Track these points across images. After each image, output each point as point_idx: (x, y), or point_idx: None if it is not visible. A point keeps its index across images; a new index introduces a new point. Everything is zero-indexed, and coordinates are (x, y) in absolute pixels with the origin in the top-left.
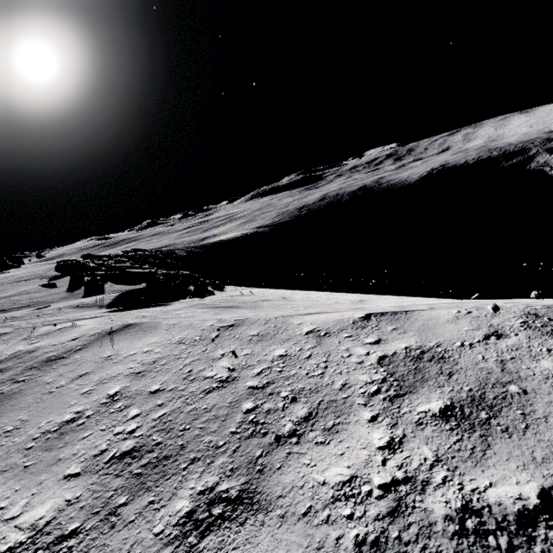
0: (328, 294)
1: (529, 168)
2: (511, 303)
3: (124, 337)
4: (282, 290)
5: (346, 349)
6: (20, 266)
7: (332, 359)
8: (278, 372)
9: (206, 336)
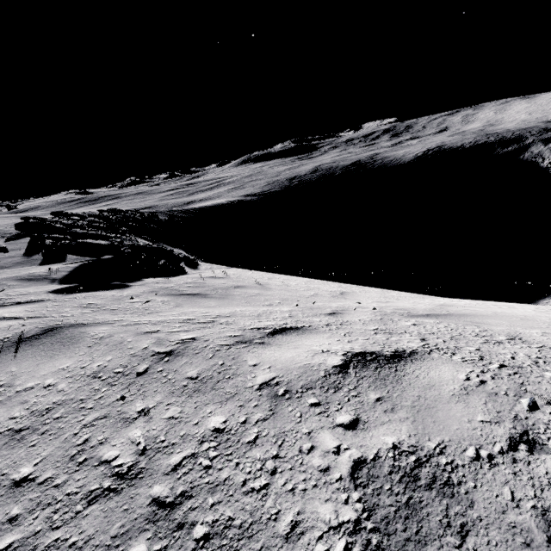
0: (309, 281)
1: (522, 157)
2: (521, 345)
3: (34, 352)
4: (261, 273)
5: (307, 433)
6: None
7: (285, 452)
8: (203, 470)
9: (131, 368)
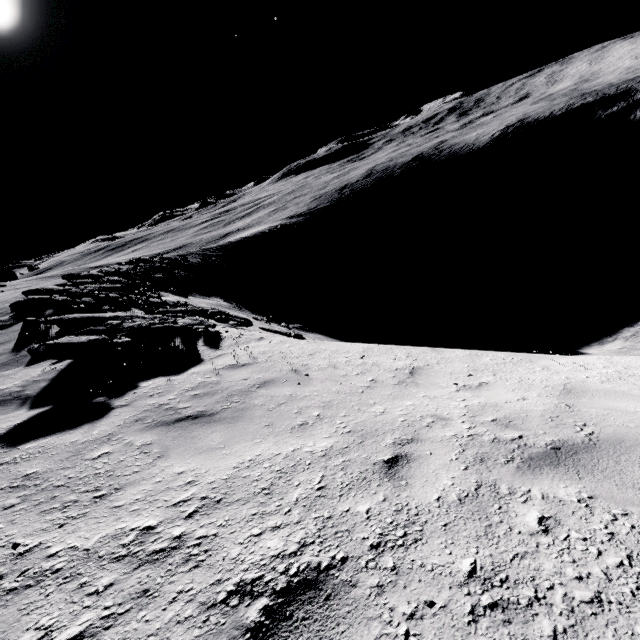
0: (366, 350)
1: (633, 117)
2: None
3: None
4: (302, 343)
5: None
6: (5, 285)
7: None
8: None
9: None
